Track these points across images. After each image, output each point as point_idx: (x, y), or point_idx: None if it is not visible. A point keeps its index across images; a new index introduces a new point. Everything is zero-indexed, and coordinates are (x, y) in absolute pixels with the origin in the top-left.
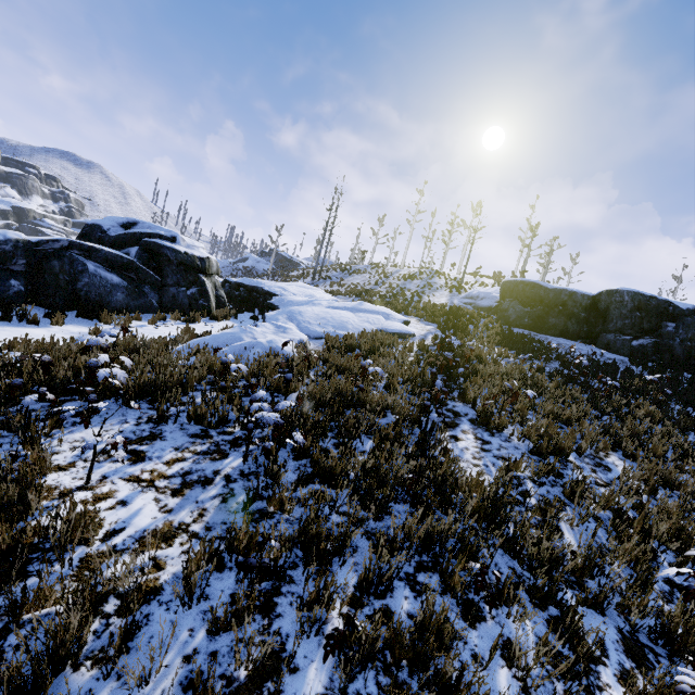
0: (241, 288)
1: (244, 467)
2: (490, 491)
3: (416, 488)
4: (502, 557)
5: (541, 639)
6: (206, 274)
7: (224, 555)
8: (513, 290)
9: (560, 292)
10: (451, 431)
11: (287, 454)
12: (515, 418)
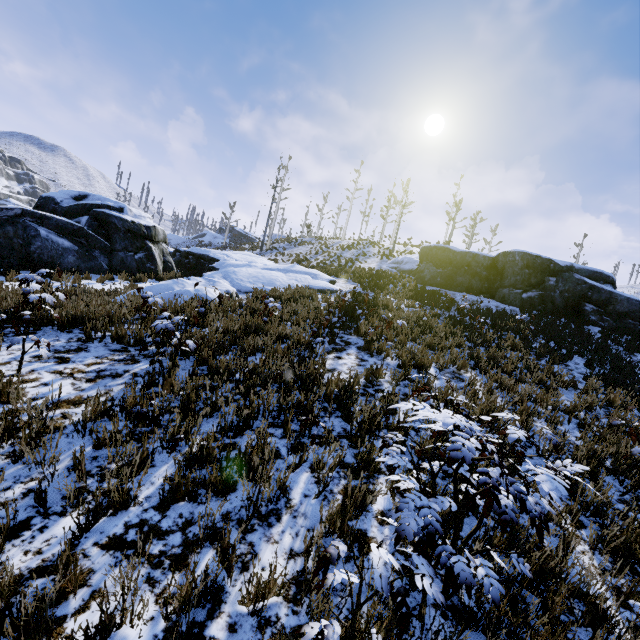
0: (190, 256)
1: (151, 369)
2: (344, 384)
3: (283, 379)
4: (339, 423)
5: (341, 458)
6: (153, 241)
7: (118, 414)
8: (428, 254)
9: (466, 254)
10: (337, 354)
11: (190, 363)
12: (395, 346)
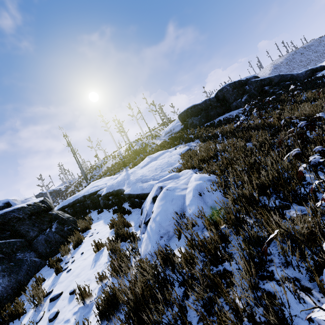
0: (65, 209)
1: None
2: None
3: None
4: None
5: None
6: (51, 210)
7: None
8: (187, 114)
9: (206, 101)
10: None
11: None
12: None
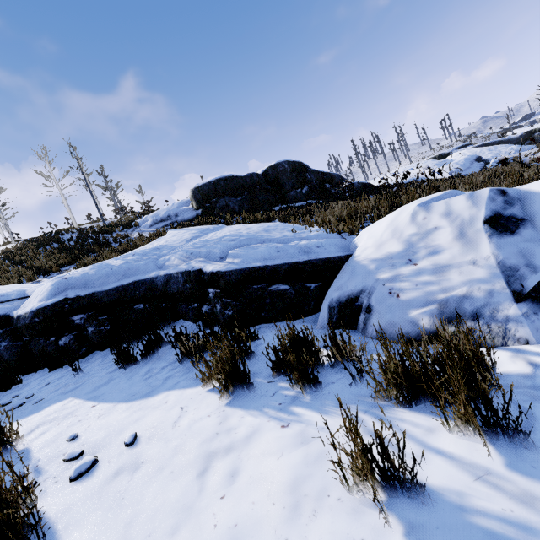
0: None
1: None
2: None
3: None
4: None
5: None
6: None
7: None
8: (216, 189)
9: (252, 176)
10: None
11: None
12: None
